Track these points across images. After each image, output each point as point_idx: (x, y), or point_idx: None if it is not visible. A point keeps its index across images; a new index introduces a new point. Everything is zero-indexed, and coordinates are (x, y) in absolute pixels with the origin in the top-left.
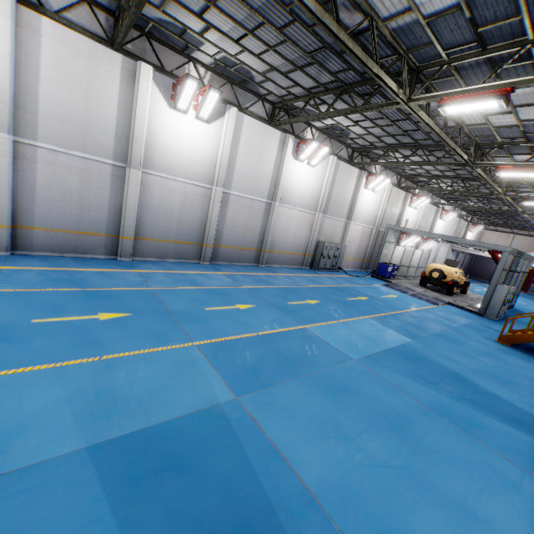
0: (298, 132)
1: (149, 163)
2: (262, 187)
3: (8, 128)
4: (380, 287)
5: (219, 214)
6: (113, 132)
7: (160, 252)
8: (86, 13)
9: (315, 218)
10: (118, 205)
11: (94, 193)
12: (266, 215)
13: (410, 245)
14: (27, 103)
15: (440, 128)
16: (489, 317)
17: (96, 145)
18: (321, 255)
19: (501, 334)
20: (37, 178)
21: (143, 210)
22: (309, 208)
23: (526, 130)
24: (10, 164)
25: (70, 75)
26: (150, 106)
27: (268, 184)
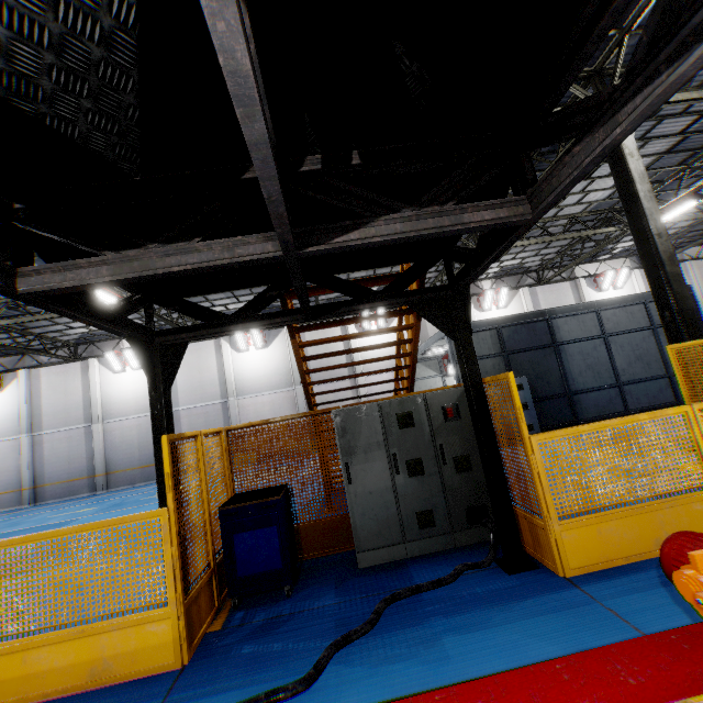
0: None
1: (108, 415)
2: (212, 391)
3: (28, 430)
4: None
5: None
6: (82, 406)
7: (130, 479)
8: (61, 353)
9: (294, 393)
10: (93, 452)
11: (77, 450)
12: (227, 414)
13: None
14: (38, 413)
15: None
16: None
17: (74, 419)
18: None
19: None
20: (45, 453)
21: (110, 450)
22: (282, 386)
23: None
24: (30, 450)
25: (56, 388)
26: (102, 379)
27: (217, 386)
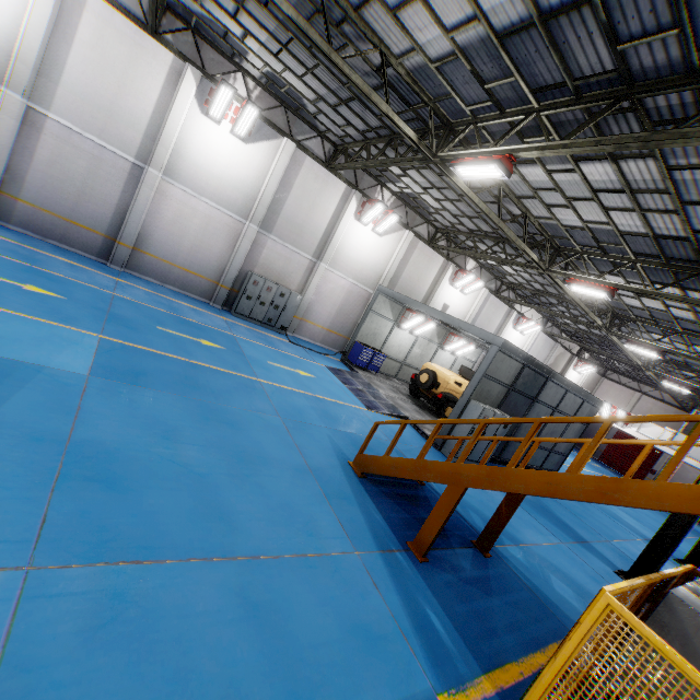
0: (215, 71)
1: None
2: (126, 133)
3: None
4: (313, 364)
5: (14, 139)
6: None
7: None
8: None
9: (243, 229)
10: None
11: None
12: (132, 185)
13: (430, 338)
14: None
15: (373, 68)
16: (447, 453)
17: None
18: (244, 292)
19: (361, 451)
20: None
21: None
22: (234, 209)
23: (481, 73)
24: None
25: None
26: None
27: (139, 134)
